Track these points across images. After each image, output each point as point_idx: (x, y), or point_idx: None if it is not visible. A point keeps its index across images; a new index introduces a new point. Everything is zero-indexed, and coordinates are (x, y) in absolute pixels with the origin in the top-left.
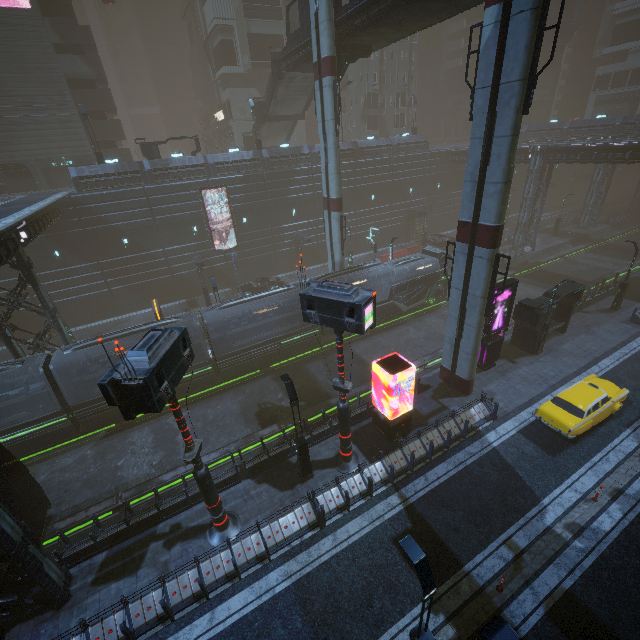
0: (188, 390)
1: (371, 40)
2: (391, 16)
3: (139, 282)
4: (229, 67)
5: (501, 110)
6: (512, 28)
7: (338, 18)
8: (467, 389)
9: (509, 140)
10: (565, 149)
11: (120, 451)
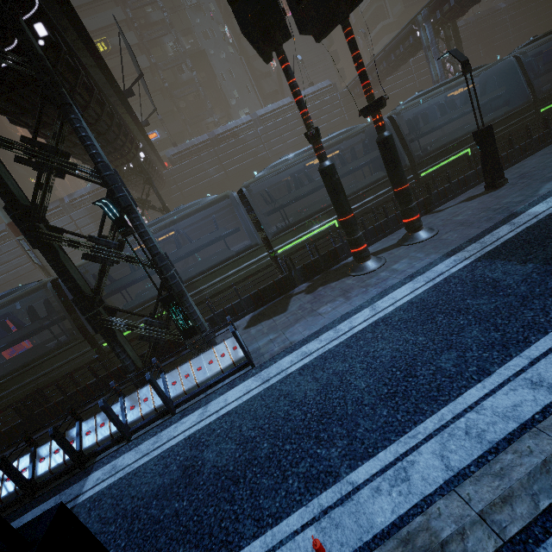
0: None
1: None
2: None
3: None
4: (384, 22)
5: None
6: None
7: None
8: None
9: None
10: None
11: None
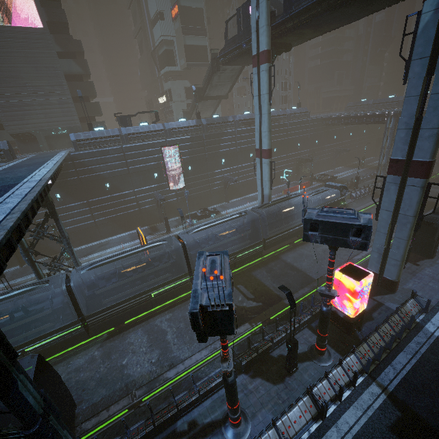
0: (170, 297)
1: (293, 39)
2: (318, 19)
3: (116, 214)
4: (171, 67)
5: None
6: None
7: (274, 24)
8: (394, 288)
9: None
10: None
11: (122, 351)
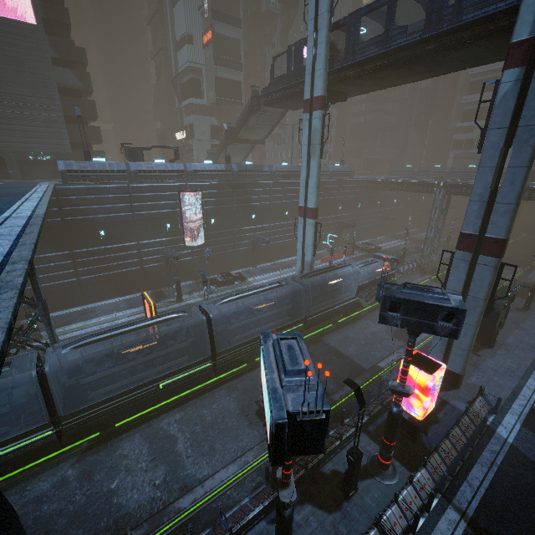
0: (184, 389)
1: (350, 89)
2: (383, 72)
3: (109, 272)
4: (196, 99)
5: (517, 146)
6: (534, 86)
7: (332, 68)
8: (459, 382)
9: (525, 170)
10: (464, 185)
11: (111, 468)
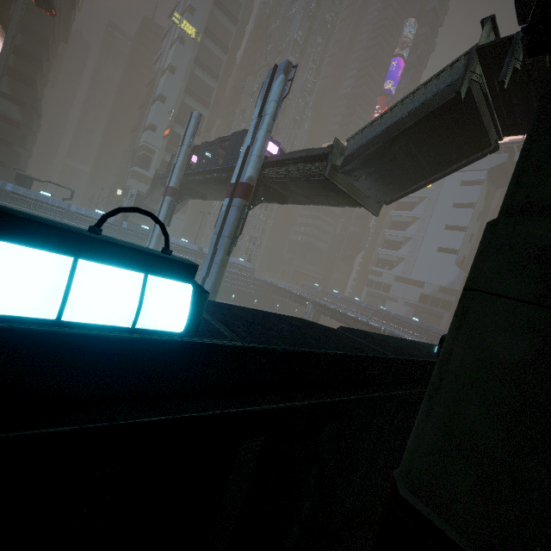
0: None
1: (207, 192)
2: (210, 184)
3: None
4: (141, 169)
5: (219, 249)
6: (231, 211)
7: (186, 172)
8: None
9: (218, 266)
10: (324, 306)
11: None
